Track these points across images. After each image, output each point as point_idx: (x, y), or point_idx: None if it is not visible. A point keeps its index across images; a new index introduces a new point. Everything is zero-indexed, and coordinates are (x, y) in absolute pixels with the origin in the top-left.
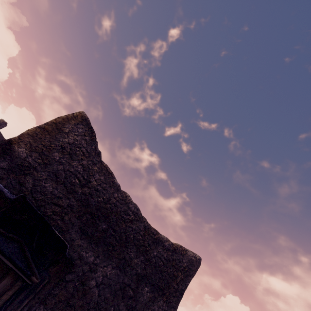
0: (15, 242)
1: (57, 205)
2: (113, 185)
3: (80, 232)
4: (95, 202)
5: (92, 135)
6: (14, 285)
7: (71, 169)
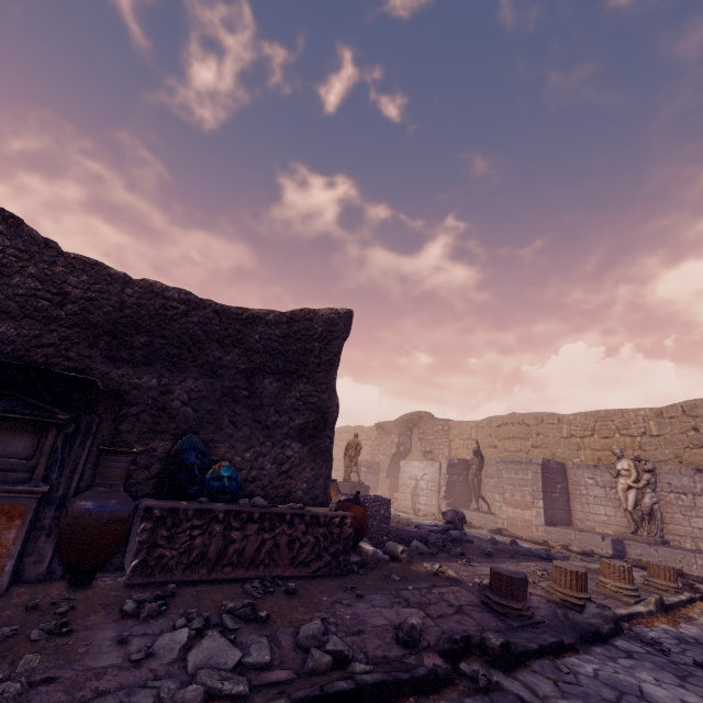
0: (4, 397)
1: (43, 346)
2: (114, 279)
3: (110, 361)
4: (101, 317)
5: (4, 218)
6: (50, 432)
7: (20, 292)
